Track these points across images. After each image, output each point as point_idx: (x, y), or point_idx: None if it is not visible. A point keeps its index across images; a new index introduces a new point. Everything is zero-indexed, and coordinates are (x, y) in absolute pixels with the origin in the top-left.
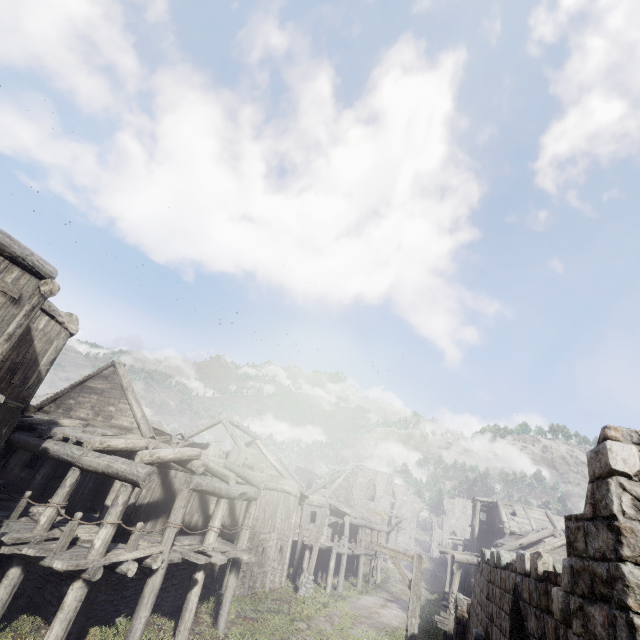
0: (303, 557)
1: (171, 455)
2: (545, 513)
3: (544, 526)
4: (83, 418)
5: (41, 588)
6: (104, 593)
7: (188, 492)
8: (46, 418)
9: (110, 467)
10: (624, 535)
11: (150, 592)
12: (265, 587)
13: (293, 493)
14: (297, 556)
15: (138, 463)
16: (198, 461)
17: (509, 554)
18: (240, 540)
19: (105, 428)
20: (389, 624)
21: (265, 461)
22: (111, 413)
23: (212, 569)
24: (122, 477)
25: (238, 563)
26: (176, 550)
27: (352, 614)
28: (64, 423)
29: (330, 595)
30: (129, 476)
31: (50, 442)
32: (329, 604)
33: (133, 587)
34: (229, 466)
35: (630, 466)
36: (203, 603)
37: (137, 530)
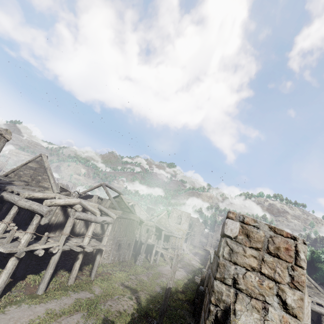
0: (141, 248)
1: (63, 202)
2: None
3: None
4: (26, 181)
5: (6, 257)
6: (34, 261)
7: (73, 219)
8: (7, 180)
9: (30, 207)
10: (219, 267)
11: (53, 262)
12: (120, 260)
13: (136, 220)
14: (137, 247)
15: (44, 205)
16: (78, 205)
17: None
18: (103, 241)
19: (36, 187)
20: (176, 278)
21: (124, 205)
22: (39, 180)
23: (92, 252)
24: (36, 212)
25: (101, 251)
26: (67, 245)
27: (159, 273)
28: (15, 183)
29: (152, 264)
30: (39, 211)
31: (5, 193)
32: (149, 268)
33: (50, 259)
34: (100, 207)
35: (233, 233)
36: (86, 266)
37: (45, 236)
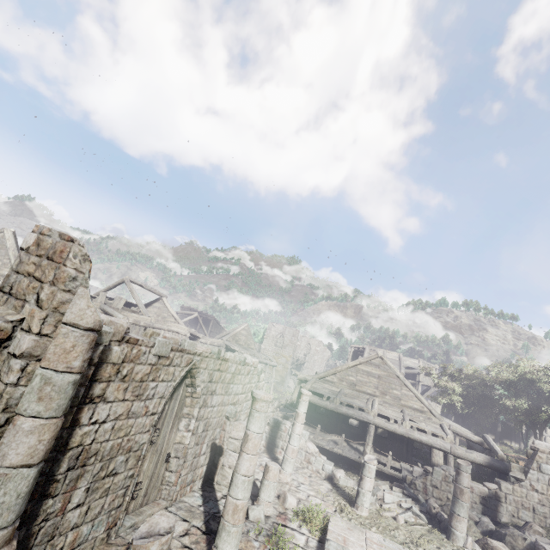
0: None
1: None
2: (399, 355)
3: (392, 363)
4: None
5: None
6: None
7: None
8: None
9: None
10: (5, 278)
11: None
12: None
13: (182, 333)
14: None
15: None
16: None
17: (202, 345)
18: None
19: None
20: None
21: (167, 312)
22: None
23: None
24: None
25: None
26: None
27: None
28: None
29: None
30: None
31: None
32: None
33: None
34: (103, 307)
35: (27, 245)
36: None
37: None
